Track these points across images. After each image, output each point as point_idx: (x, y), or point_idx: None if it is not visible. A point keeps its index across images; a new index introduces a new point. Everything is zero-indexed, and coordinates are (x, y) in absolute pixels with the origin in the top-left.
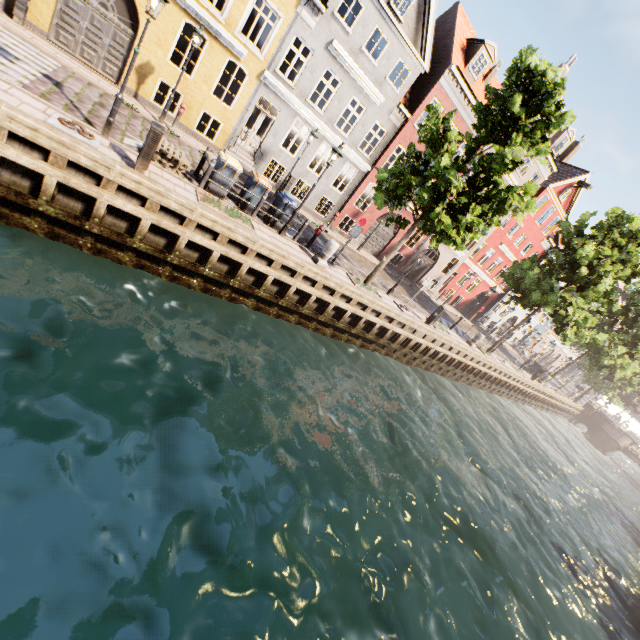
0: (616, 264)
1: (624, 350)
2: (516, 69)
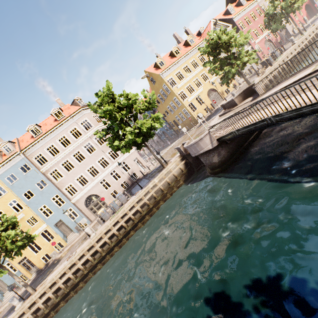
0: None
1: None
2: None
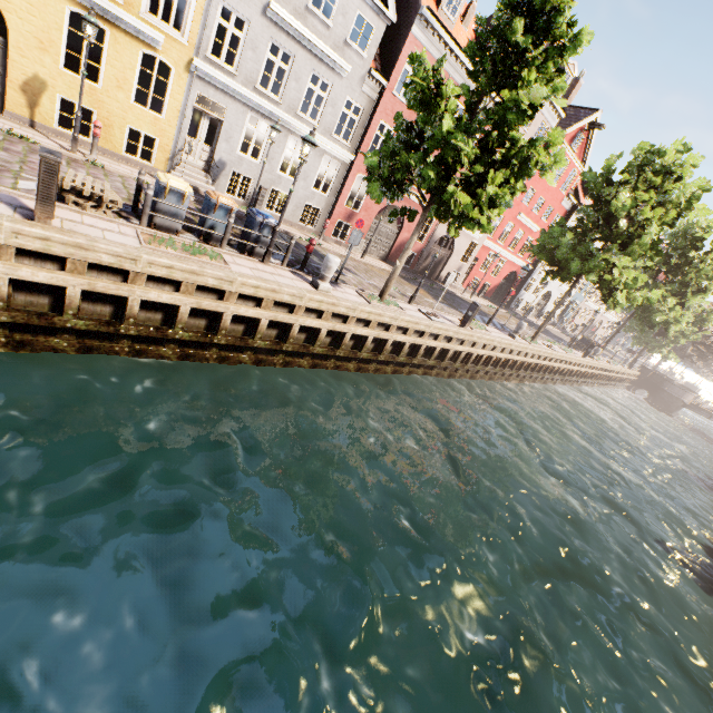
0: (656, 208)
1: (674, 301)
2: None
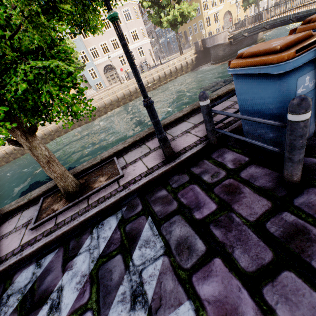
0: None
1: None
2: None
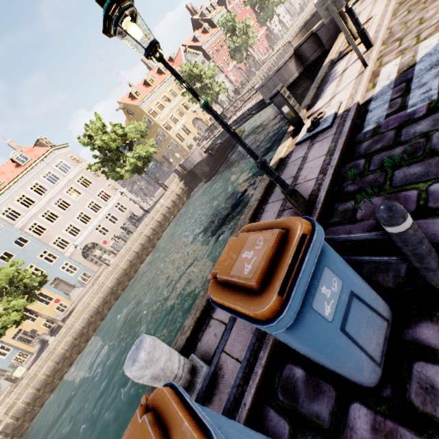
0: None
1: None
2: (221, 24)
